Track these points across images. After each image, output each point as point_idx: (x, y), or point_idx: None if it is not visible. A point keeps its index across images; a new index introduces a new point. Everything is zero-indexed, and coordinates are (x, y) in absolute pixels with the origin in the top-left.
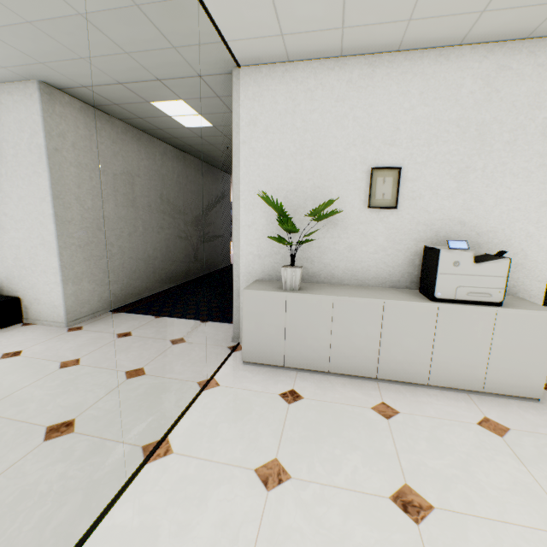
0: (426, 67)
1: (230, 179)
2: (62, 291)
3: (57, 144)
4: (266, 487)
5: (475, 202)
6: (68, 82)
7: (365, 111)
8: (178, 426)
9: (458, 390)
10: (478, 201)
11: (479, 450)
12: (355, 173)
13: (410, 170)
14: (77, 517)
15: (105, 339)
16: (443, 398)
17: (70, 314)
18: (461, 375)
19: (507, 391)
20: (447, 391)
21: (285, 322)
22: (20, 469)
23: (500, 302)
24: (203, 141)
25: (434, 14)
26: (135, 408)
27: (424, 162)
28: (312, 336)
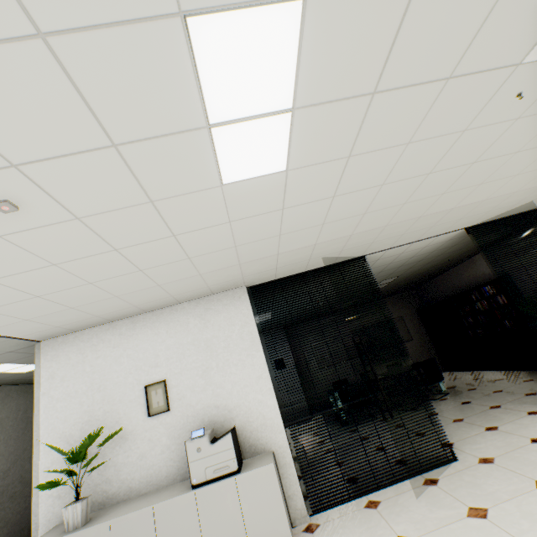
0: (166, 317)
1: None
2: None
3: None
4: None
5: (220, 389)
6: None
7: (134, 349)
8: None
9: None
10: (221, 387)
11: None
12: (136, 392)
13: (173, 379)
14: None
15: None
16: None
17: None
18: None
19: None
20: None
21: None
22: None
23: (238, 469)
24: None
25: (147, 302)
26: None
27: (180, 372)
28: None
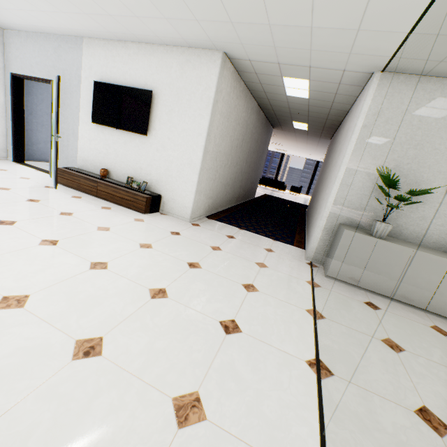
0: None
1: (272, 132)
2: (193, 198)
3: (218, 98)
4: (394, 351)
5: None
6: (242, 56)
7: None
8: (316, 304)
9: None
10: None
11: None
12: None
13: None
14: (303, 335)
15: (222, 237)
16: None
17: (192, 214)
18: None
19: None
20: None
21: (369, 258)
22: (250, 303)
23: None
24: (286, 105)
25: None
26: (281, 287)
27: None
28: (386, 271)
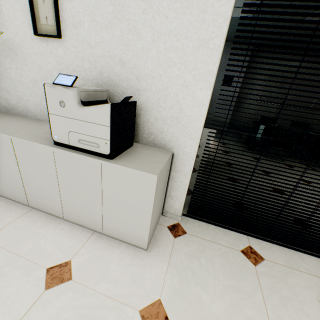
0: None
1: None
2: None
3: None
4: None
5: (133, 36)
6: None
7: None
8: None
9: (88, 227)
10: (136, 34)
11: None
12: None
13: None
14: None
15: None
16: (63, 234)
17: None
18: (85, 217)
19: (120, 237)
20: (79, 227)
21: None
22: None
23: (110, 155)
24: None
25: None
26: None
27: None
28: None
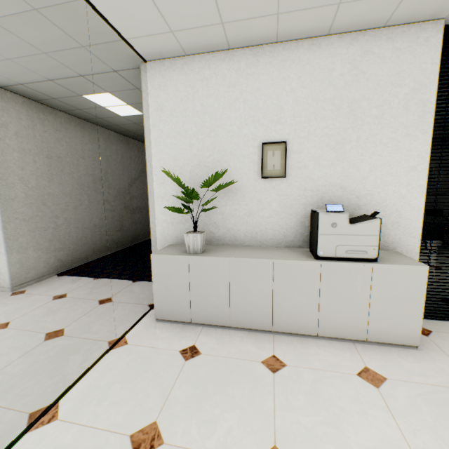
0: (301, 55)
1: None
2: (7, 260)
3: None
4: None
5: (353, 170)
6: (6, 81)
7: (253, 95)
8: (73, 389)
9: (345, 339)
10: (355, 168)
11: (353, 404)
12: (249, 148)
13: (295, 144)
14: None
15: (41, 302)
16: (330, 349)
17: (15, 280)
18: (346, 326)
19: (388, 340)
20: (335, 341)
21: (190, 282)
22: None
23: (375, 259)
24: (140, 127)
25: (298, 7)
26: (40, 371)
27: (306, 136)
28: (213, 294)
